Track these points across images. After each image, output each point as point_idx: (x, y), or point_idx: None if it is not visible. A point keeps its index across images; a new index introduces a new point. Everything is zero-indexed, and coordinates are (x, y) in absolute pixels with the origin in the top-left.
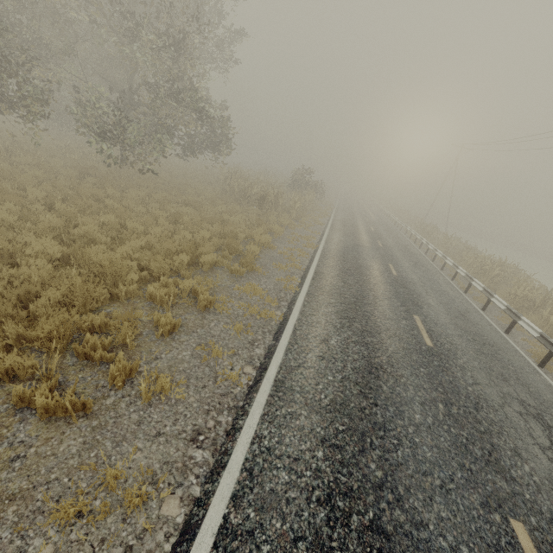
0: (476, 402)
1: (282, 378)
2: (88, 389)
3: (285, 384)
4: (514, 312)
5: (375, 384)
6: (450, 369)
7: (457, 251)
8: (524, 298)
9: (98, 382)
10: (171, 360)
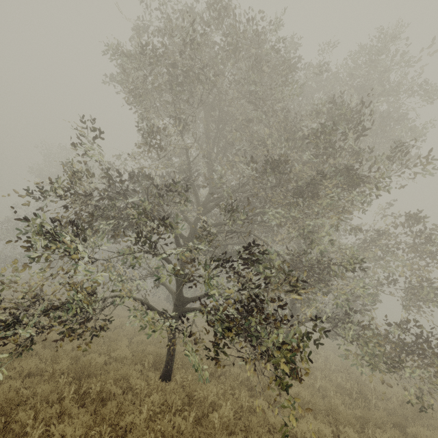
0: None
1: None
2: None
3: None
4: None
5: None
6: None
7: None
8: None
9: None
10: None
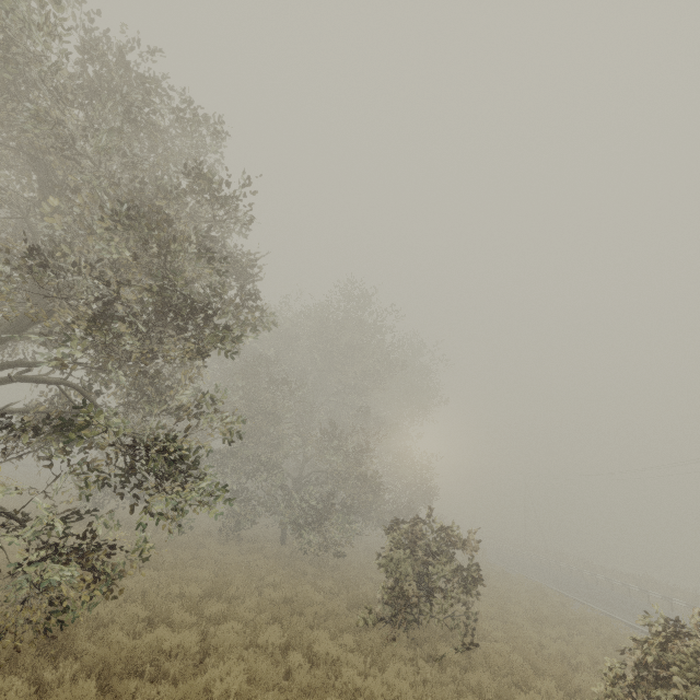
0: None
1: None
2: None
3: None
4: (693, 605)
5: None
6: None
7: (596, 572)
8: (684, 599)
9: None
10: None
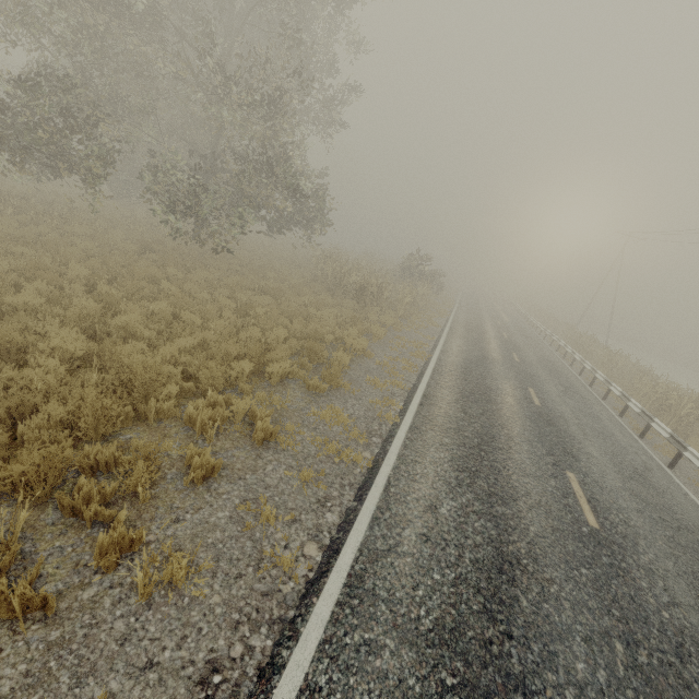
0: (678, 642)
1: (360, 572)
2: (63, 568)
3: (364, 584)
4: None
5: (508, 595)
6: (629, 572)
7: (625, 373)
8: None
9: (80, 556)
10: (198, 525)
